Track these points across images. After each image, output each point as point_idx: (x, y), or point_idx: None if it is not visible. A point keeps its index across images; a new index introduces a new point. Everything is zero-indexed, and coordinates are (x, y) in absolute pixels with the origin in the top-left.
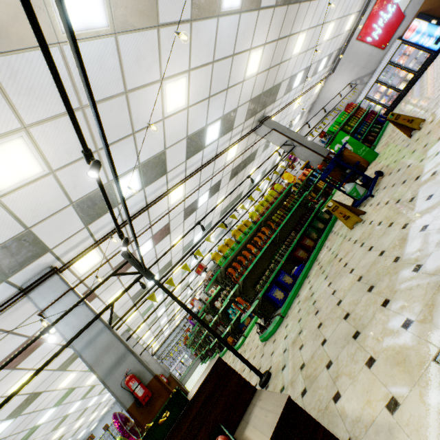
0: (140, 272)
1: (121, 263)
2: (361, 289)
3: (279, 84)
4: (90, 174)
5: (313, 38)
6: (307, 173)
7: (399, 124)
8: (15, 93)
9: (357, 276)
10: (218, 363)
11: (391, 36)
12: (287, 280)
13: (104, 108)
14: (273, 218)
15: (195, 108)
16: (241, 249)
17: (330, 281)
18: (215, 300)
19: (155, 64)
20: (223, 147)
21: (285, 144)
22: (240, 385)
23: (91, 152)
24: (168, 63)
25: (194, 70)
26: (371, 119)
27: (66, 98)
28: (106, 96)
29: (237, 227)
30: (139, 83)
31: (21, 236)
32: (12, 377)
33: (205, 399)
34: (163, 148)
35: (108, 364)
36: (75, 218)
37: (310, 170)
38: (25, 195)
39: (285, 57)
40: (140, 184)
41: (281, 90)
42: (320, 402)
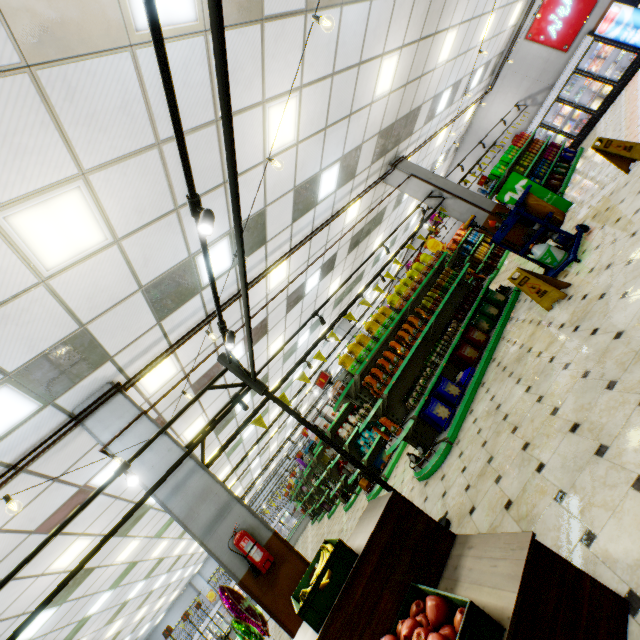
0: (247, 383)
1: (202, 378)
2: (592, 387)
3: (418, 108)
4: (201, 230)
5: (465, 38)
6: (459, 239)
7: (611, 154)
8: (72, 122)
9: (580, 371)
10: (392, 501)
11: (577, 32)
12: (452, 391)
13: (188, 145)
14: (423, 302)
15: (307, 145)
16: (379, 349)
17: (528, 385)
18: (338, 428)
19: (256, 78)
20: (341, 204)
21: (430, 195)
22: (431, 530)
23: (199, 199)
24: (274, 76)
25: (308, 87)
26: (553, 155)
27: (176, 113)
28: (191, 127)
29: (372, 317)
30: (235, 107)
31: (74, 336)
32: (57, 545)
33: (381, 551)
34: (263, 206)
35: (207, 518)
36: (145, 311)
37: (463, 235)
38: (81, 276)
39: (428, 67)
40: (231, 259)
41: (421, 117)
42: (558, 548)
